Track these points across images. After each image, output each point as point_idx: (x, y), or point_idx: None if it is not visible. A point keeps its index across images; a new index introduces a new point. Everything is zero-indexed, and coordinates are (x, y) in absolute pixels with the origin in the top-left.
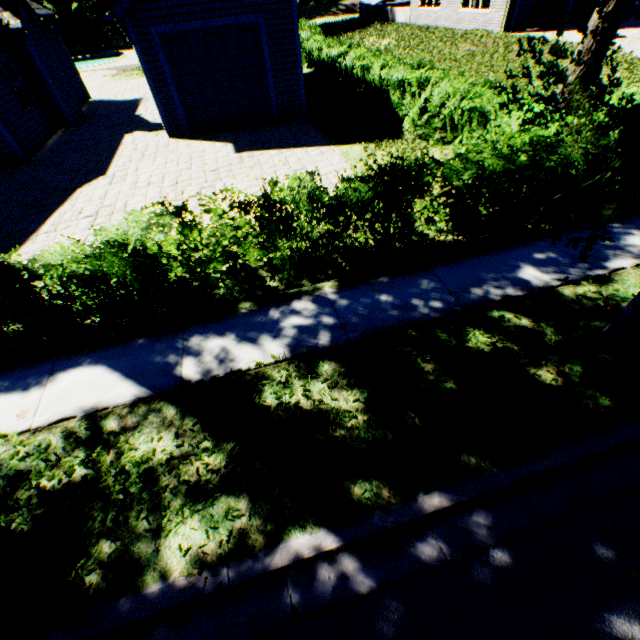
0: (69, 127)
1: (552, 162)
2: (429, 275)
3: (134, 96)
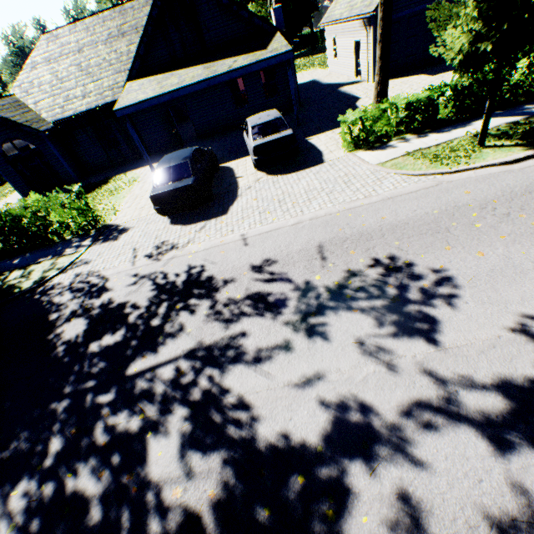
0: None
1: None
2: None
3: (306, 80)
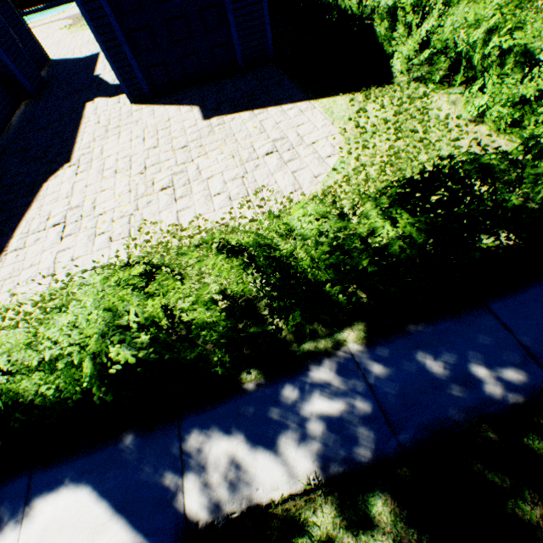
0: (31, 98)
1: None
2: (487, 317)
3: (91, 51)
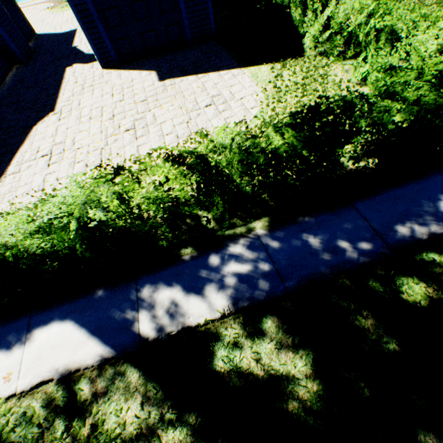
0: (21, 63)
1: None
2: (352, 211)
3: (69, 27)
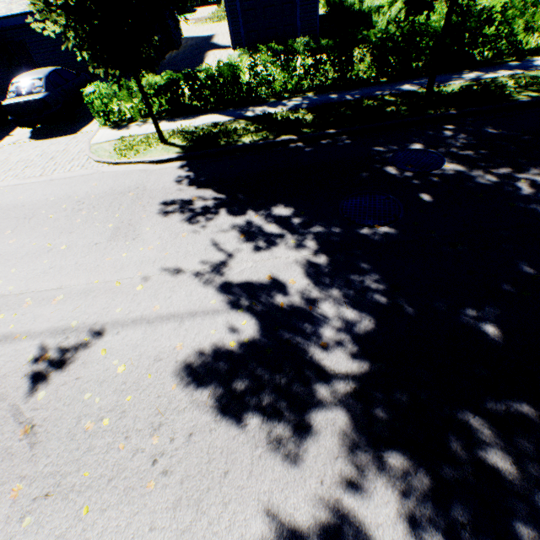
0: (175, 50)
1: (423, 29)
2: (358, 90)
3: (209, 34)
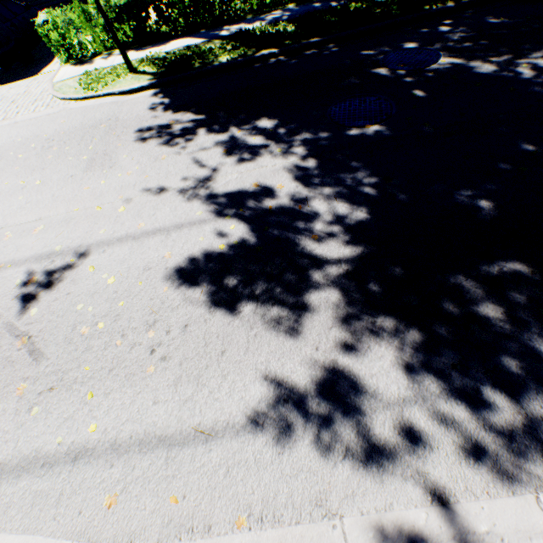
0: None
1: None
2: None
3: None
